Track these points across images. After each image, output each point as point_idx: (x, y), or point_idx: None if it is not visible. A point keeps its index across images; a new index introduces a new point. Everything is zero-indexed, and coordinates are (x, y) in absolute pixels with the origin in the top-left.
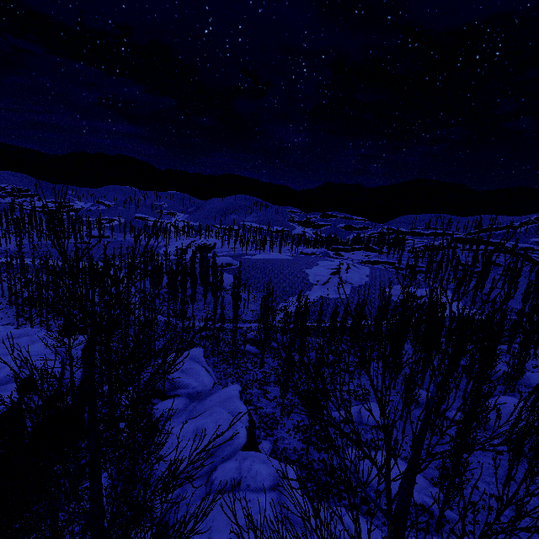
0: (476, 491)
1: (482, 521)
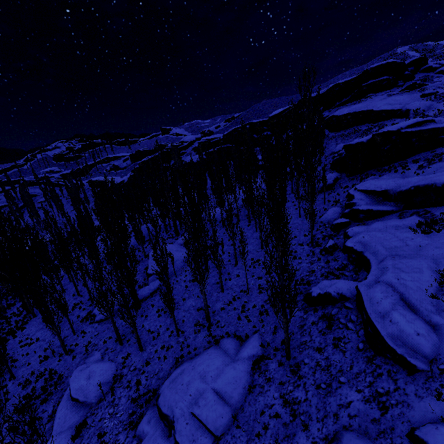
0: (225, 311)
1: (257, 318)
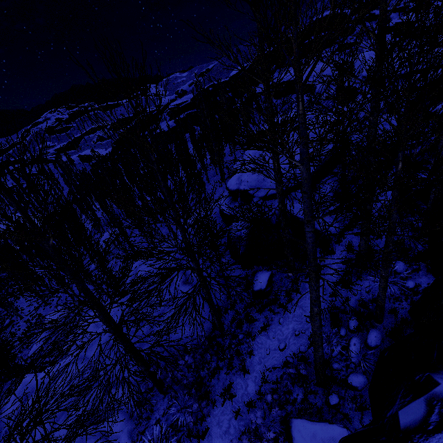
0: None
1: None
